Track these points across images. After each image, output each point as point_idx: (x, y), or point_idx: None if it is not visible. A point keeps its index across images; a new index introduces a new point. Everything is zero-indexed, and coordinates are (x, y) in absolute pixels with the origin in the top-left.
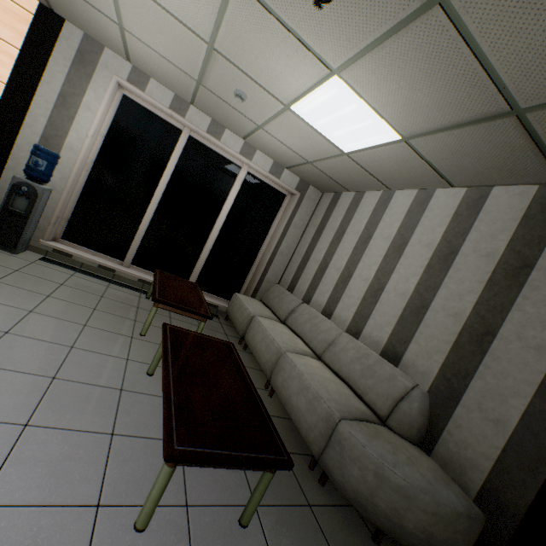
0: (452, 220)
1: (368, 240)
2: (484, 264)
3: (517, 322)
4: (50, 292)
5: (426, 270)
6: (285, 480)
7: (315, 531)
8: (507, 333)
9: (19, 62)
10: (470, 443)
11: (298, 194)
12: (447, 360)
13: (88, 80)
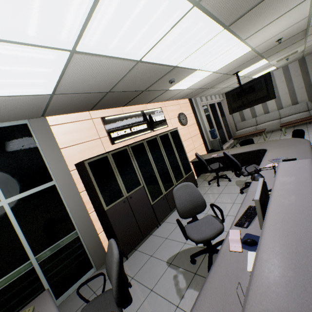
0: (284, 75)
1: None
2: (299, 77)
3: None
4: None
5: (287, 86)
6: None
7: None
8: None
9: (194, 116)
10: None
11: (223, 98)
12: (307, 94)
13: (199, 108)
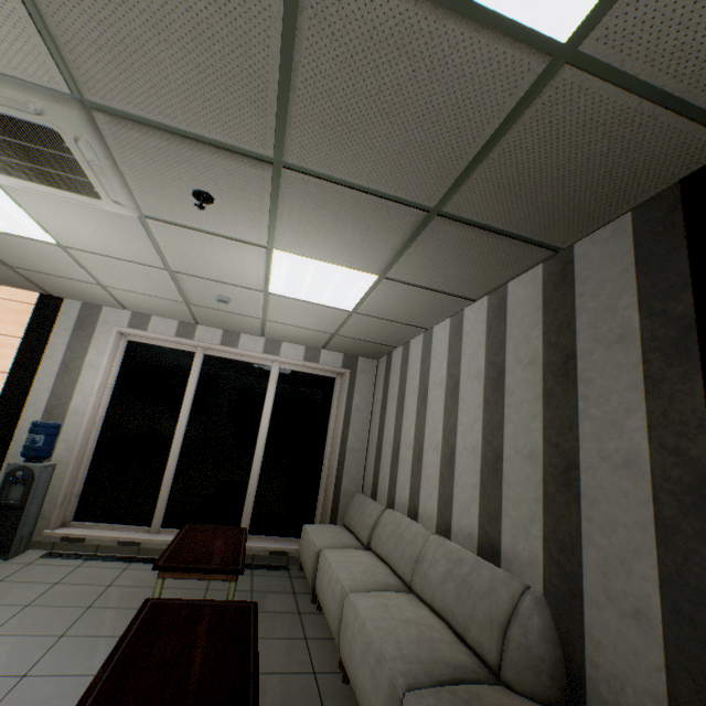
0: (487, 336)
1: (426, 395)
2: (532, 374)
3: (591, 436)
4: (33, 598)
5: (485, 406)
6: None
7: None
8: (588, 458)
9: (21, 349)
10: (623, 673)
11: (347, 371)
12: (546, 529)
13: (89, 340)
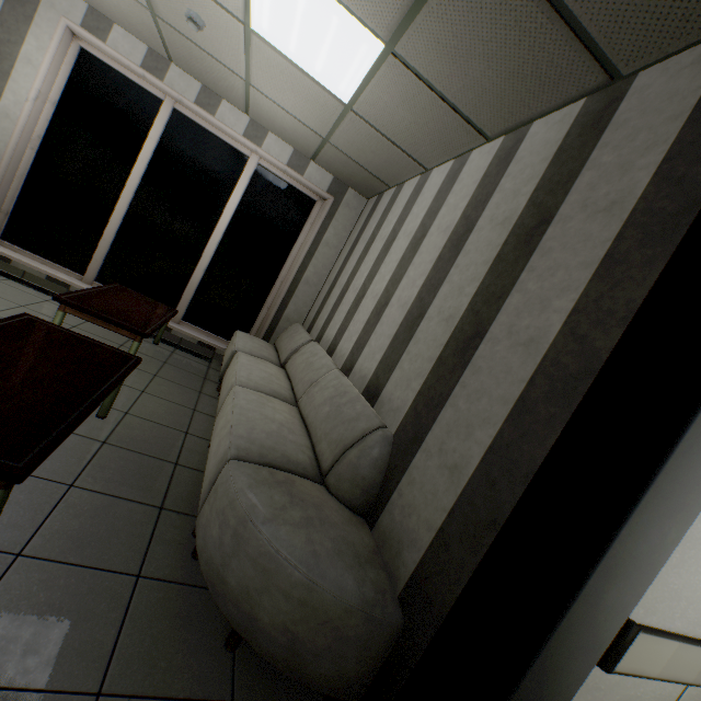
0: (478, 186)
1: (392, 243)
2: (496, 236)
3: (513, 310)
4: None
5: (436, 263)
6: (123, 538)
7: (111, 608)
8: (497, 330)
9: None
10: (417, 506)
11: (330, 198)
12: (424, 385)
13: (28, 23)
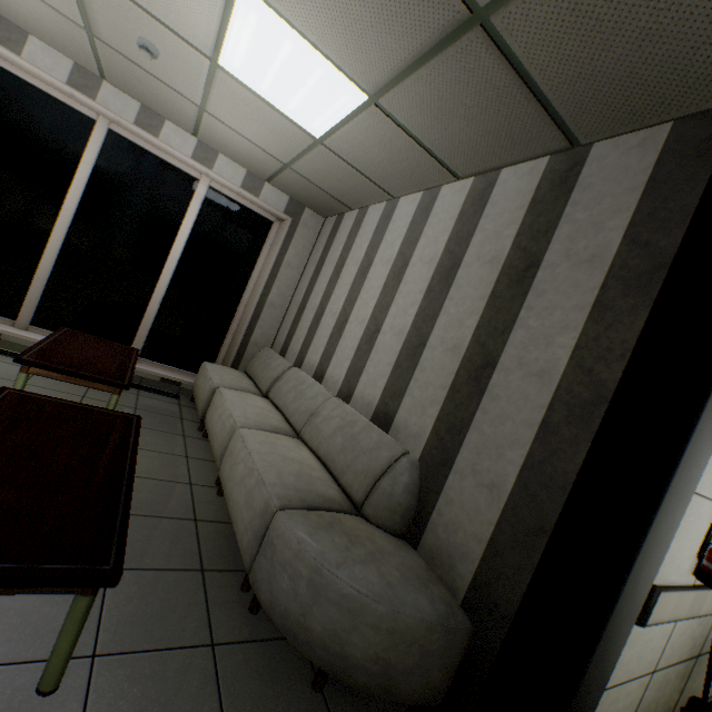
0: (457, 223)
1: (368, 268)
2: (487, 274)
3: (519, 344)
4: None
5: (427, 294)
6: (182, 611)
7: (203, 683)
8: (508, 361)
9: None
10: (461, 522)
11: (288, 219)
12: (442, 412)
13: None
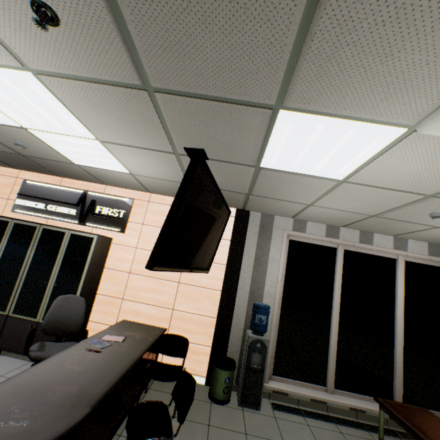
0: None
1: None
2: None
3: None
4: None
5: None
6: None
7: None
8: None
9: (230, 248)
10: None
11: None
12: None
13: (269, 241)
